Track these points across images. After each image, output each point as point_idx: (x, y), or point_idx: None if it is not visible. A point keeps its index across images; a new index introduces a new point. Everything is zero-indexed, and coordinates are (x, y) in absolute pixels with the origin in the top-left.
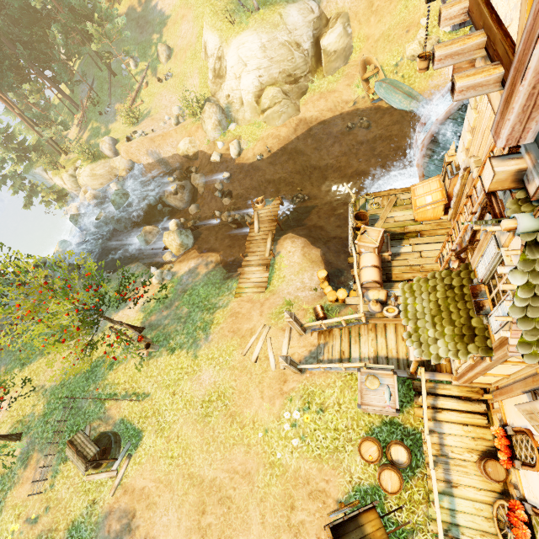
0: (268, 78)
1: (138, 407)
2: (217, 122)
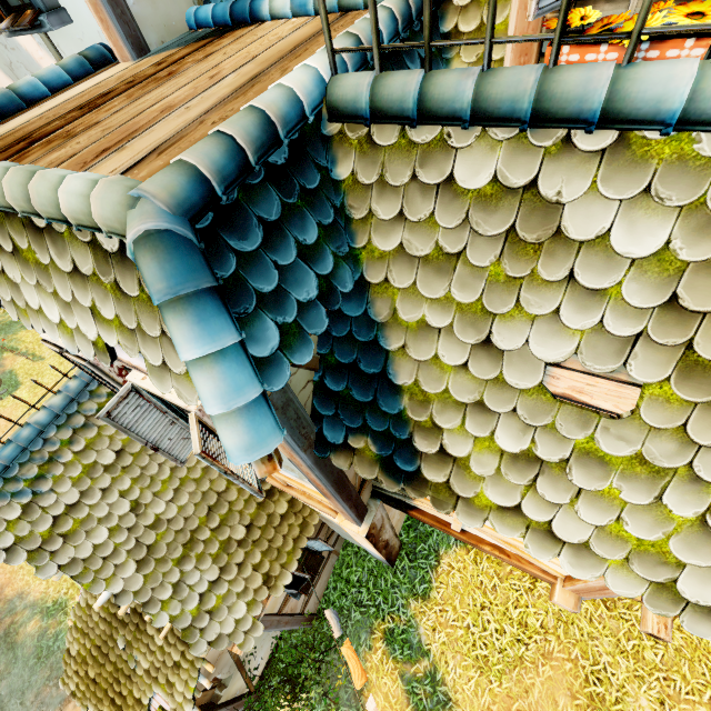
0: None
1: (30, 365)
2: None
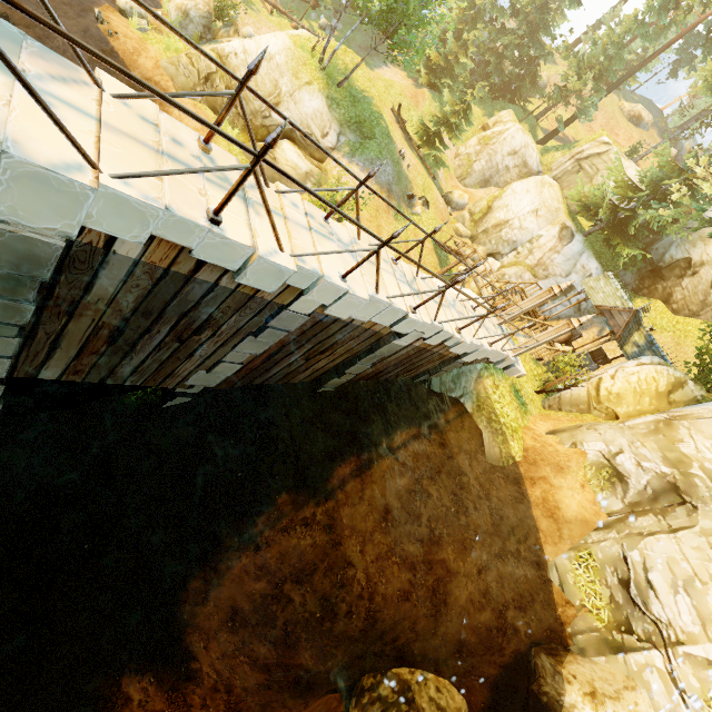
0: (235, 65)
1: None
2: (185, 9)
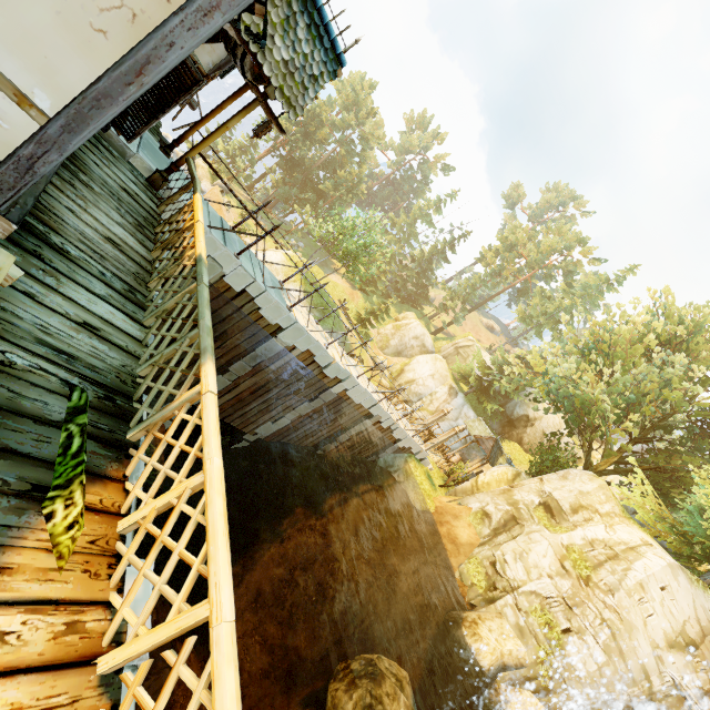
0: None
1: None
2: None
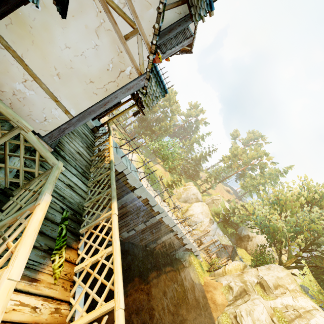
0: None
1: None
2: None
